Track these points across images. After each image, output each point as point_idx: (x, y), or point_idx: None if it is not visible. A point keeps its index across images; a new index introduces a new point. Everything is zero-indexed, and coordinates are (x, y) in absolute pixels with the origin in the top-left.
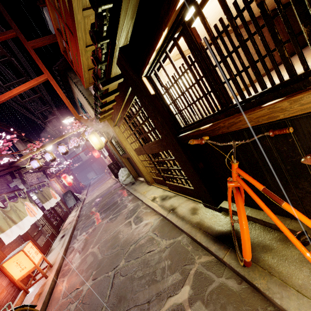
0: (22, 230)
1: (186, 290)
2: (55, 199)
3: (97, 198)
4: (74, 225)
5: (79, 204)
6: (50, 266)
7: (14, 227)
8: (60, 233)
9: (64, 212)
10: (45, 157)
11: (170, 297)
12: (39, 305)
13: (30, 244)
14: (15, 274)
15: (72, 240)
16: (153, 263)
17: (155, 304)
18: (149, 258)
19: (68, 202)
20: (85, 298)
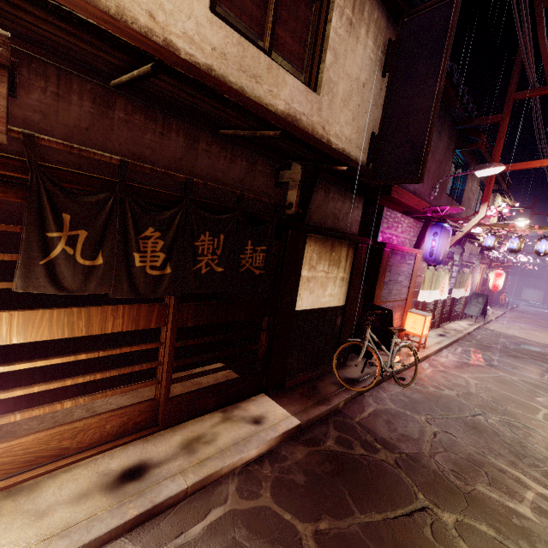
0: (428, 299)
1: (545, 491)
2: (463, 292)
3: (511, 339)
4: (459, 337)
5: (478, 321)
6: (423, 347)
7: (428, 292)
8: (439, 330)
9: (457, 312)
10: (510, 241)
11: (523, 475)
12: (409, 361)
13: (430, 317)
14: (406, 326)
15: (448, 348)
16: (530, 453)
17: (504, 461)
18: (529, 448)
19: (470, 306)
20: (444, 396)
